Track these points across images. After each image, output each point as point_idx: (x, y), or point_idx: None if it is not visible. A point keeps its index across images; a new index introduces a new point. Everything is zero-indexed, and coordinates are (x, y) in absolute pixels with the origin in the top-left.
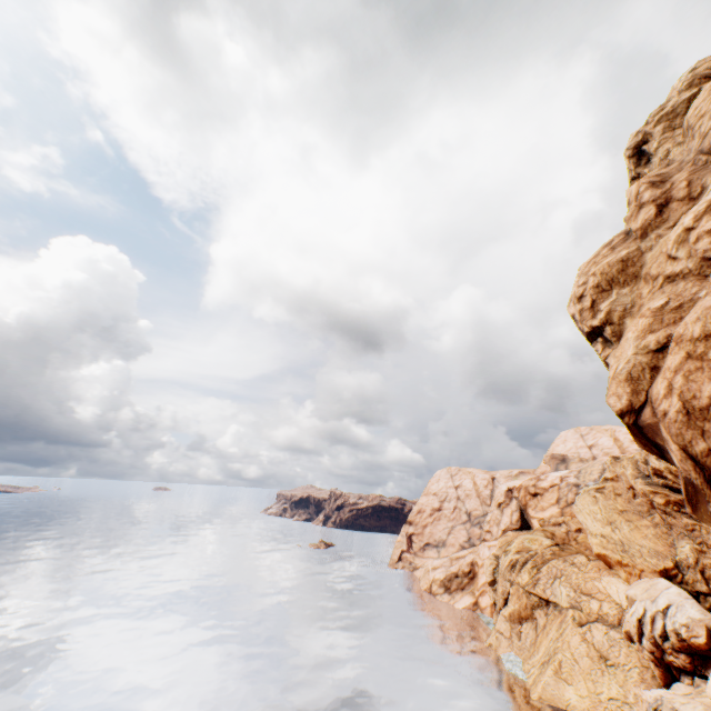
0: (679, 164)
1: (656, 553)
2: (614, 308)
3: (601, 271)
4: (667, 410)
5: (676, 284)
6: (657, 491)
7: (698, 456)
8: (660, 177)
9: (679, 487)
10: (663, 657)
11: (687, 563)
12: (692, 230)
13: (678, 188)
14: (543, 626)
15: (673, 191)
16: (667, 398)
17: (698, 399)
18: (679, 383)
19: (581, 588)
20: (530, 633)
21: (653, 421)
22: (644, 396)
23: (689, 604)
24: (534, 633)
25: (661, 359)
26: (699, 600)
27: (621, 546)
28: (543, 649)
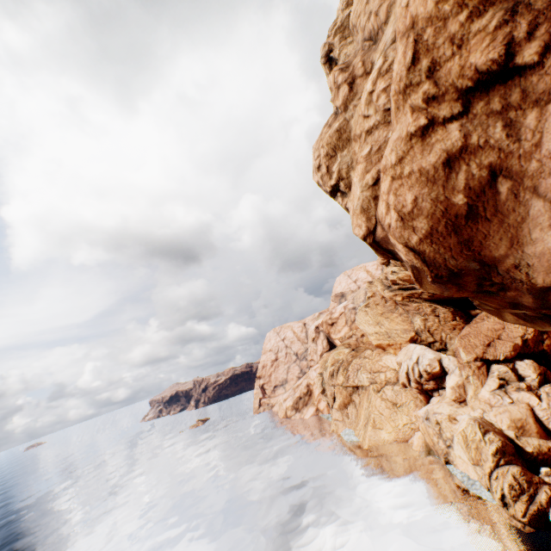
0: (354, 53)
1: (405, 331)
2: (342, 167)
3: (327, 143)
4: (390, 223)
5: (373, 135)
6: (396, 294)
7: (415, 246)
8: (345, 64)
9: (406, 286)
10: (423, 387)
11: (421, 329)
12: (373, 92)
13: (357, 68)
14: (359, 403)
15: (355, 71)
16: (388, 214)
17: (405, 207)
18: (392, 200)
19: (373, 369)
20: (353, 411)
21: (384, 234)
22: (375, 219)
23: (427, 352)
24: (356, 410)
25: (378, 190)
26: (431, 347)
27: (387, 334)
28: (363, 416)
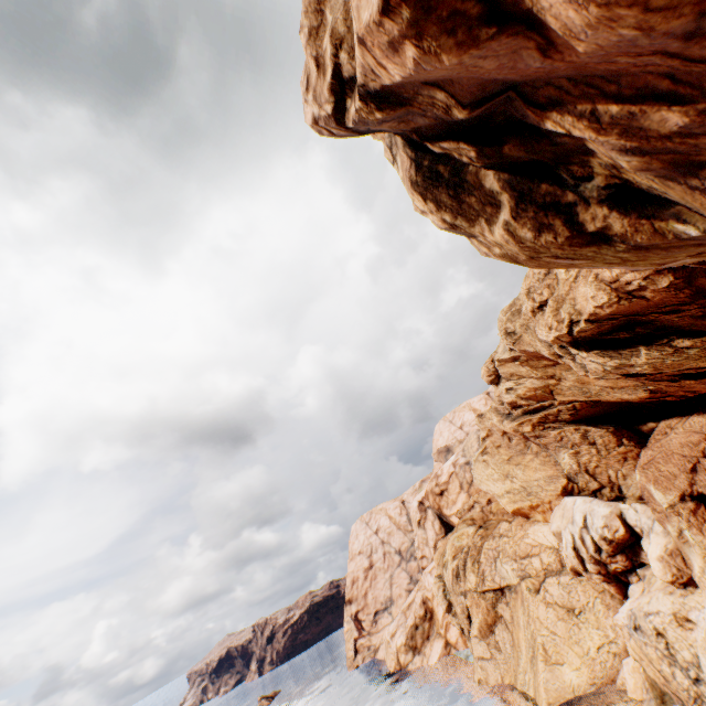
0: None
1: (550, 479)
2: (335, 20)
3: (304, 10)
4: None
5: None
6: (522, 421)
7: None
8: None
9: (533, 407)
10: (608, 569)
11: (574, 471)
12: None
13: None
14: (511, 618)
15: None
16: None
17: None
18: None
19: (519, 553)
20: (505, 636)
21: None
22: None
23: (596, 505)
24: (509, 633)
25: None
26: (598, 498)
27: (525, 490)
28: (524, 644)
